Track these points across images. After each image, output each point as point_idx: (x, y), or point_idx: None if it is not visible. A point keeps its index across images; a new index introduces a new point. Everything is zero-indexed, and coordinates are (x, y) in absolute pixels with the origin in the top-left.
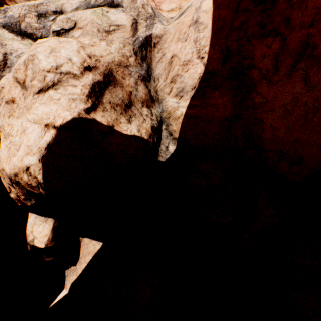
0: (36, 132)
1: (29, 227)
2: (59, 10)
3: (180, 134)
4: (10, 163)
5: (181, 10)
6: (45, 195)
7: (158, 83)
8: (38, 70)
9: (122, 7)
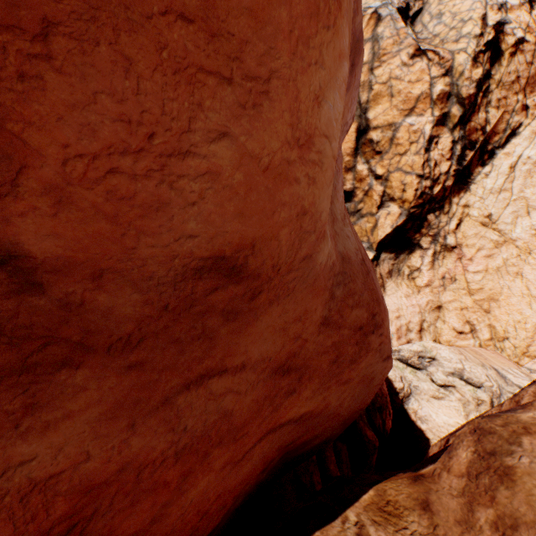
0: None
1: None
2: (432, 357)
3: None
4: None
5: (514, 391)
6: None
7: None
8: None
9: (482, 386)
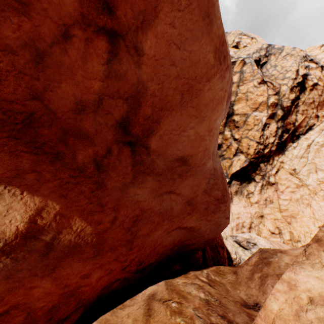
0: None
1: None
2: (255, 243)
3: None
4: None
5: None
6: None
7: None
8: None
9: None
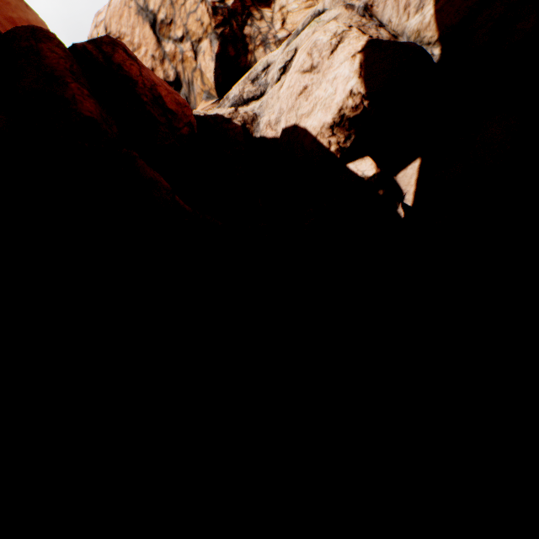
0: (347, 65)
1: (353, 170)
2: (266, 66)
3: (439, 31)
4: (332, 108)
5: None
6: (368, 108)
7: (391, 25)
8: (323, 46)
9: (327, 11)
